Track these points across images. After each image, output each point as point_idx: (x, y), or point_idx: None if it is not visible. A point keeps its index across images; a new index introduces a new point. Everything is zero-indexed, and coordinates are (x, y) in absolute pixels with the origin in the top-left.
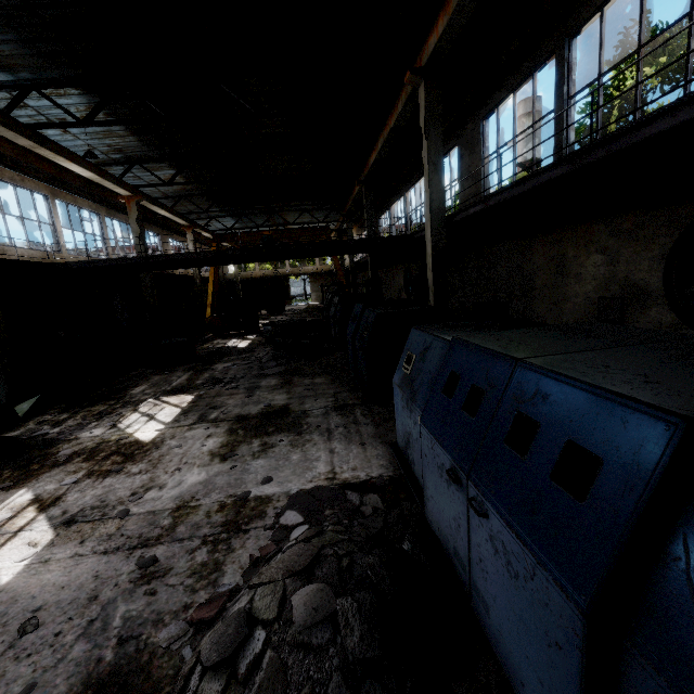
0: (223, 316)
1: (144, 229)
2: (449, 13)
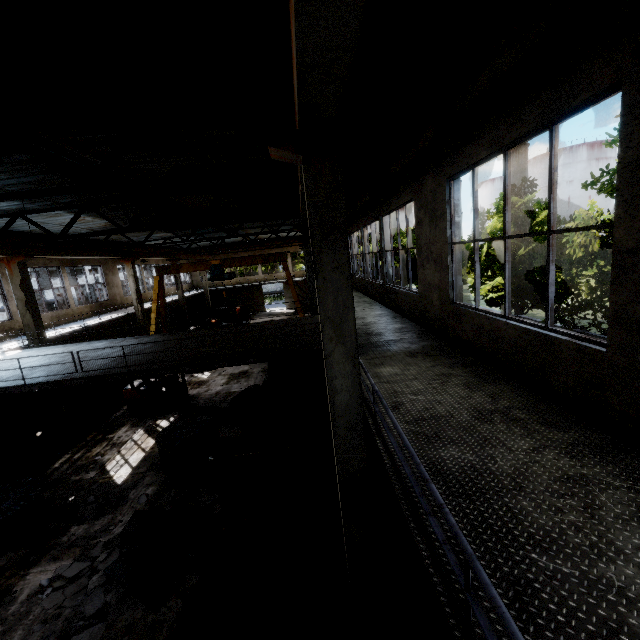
0: (142, 385)
1: (77, 265)
2: (292, 7)
